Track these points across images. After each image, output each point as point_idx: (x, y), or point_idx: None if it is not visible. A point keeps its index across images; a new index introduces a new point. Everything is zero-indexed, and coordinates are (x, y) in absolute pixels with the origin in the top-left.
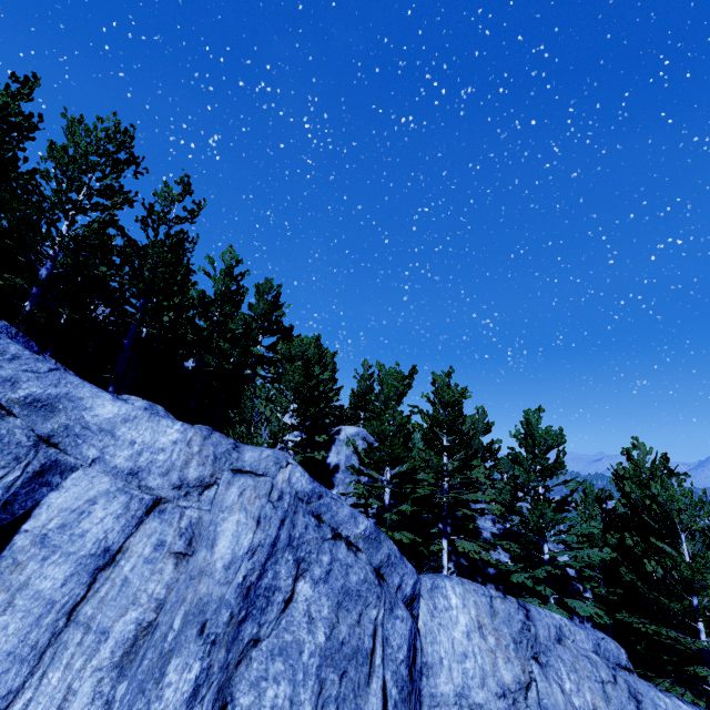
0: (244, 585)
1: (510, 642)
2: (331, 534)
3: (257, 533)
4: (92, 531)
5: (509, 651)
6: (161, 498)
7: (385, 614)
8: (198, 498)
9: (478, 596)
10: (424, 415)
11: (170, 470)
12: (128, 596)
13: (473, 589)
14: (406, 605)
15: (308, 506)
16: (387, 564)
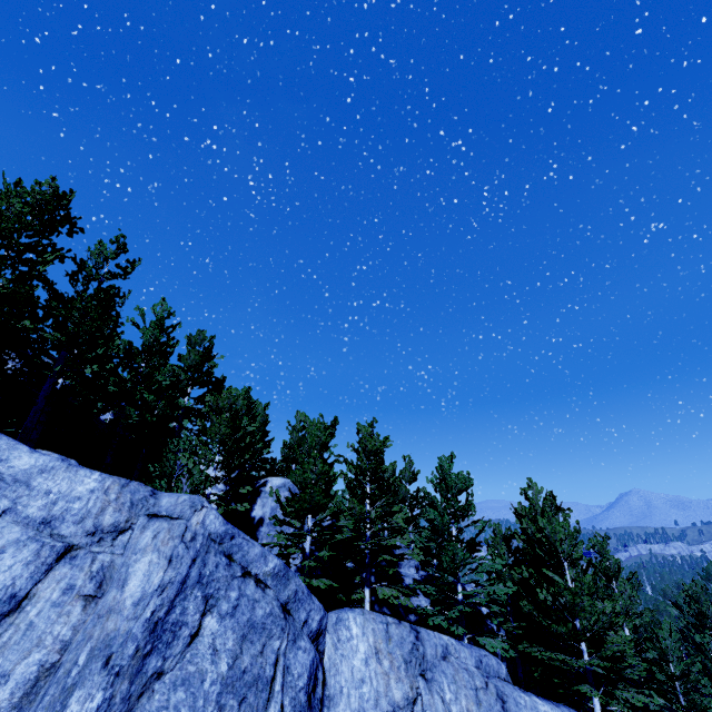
0: (152, 620)
1: (402, 663)
2: (241, 572)
3: (169, 571)
4: None
5: (401, 672)
6: (73, 545)
7: (288, 644)
8: (111, 543)
9: (376, 623)
10: (349, 464)
11: (85, 518)
12: (32, 639)
13: (372, 618)
14: (312, 640)
15: (221, 546)
16: (294, 599)
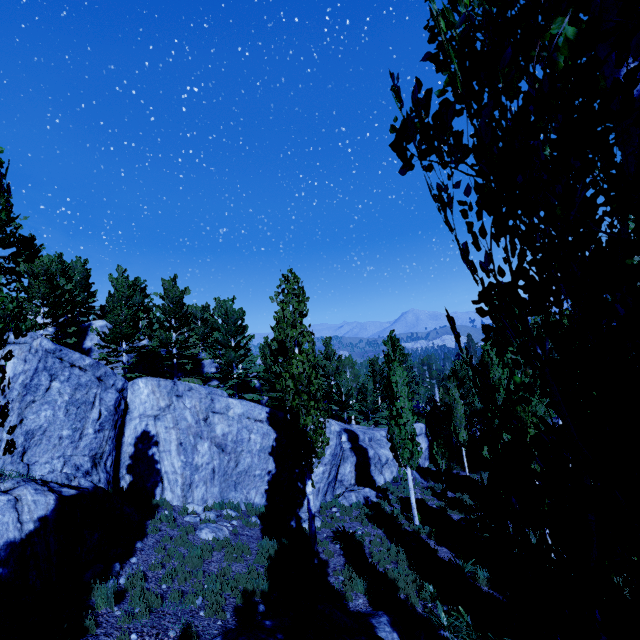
0: (23, 383)
1: (166, 394)
2: (69, 365)
3: (26, 365)
4: None
5: (165, 397)
6: None
7: (102, 391)
8: None
9: (153, 381)
10: (157, 308)
11: None
12: None
13: (151, 380)
14: (119, 392)
15: (55, 355)
16: (105, 375)
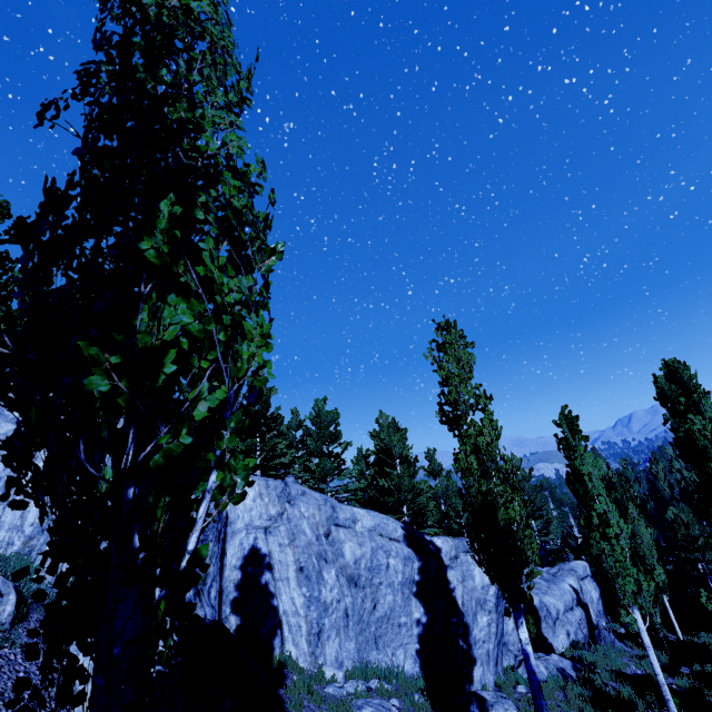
0: None
1: (276, 498)
2: None
3: None
4: None
5: (275, 502)
6: None
7: None
8: None
9: (260, 481)
10: None
11: None
12: None
13: (258, 478)
14: None
15: None
16: None
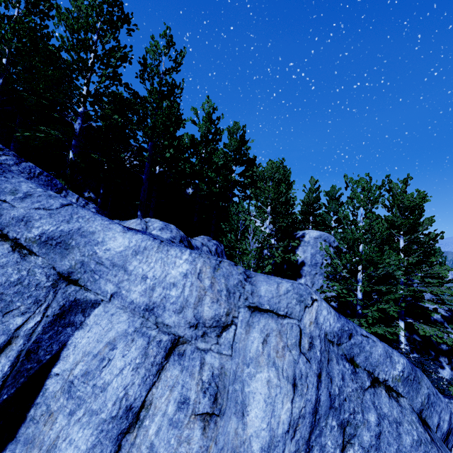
0: None
1: None
2: (368, 380)
3: (295, 400)
4: (112, 385)
5: None
6: (178, 338)
7: None
8: (216, 340)
9: None
10: (380, 219)
11: (184, 307)
12: None
13: None
14: (443, 441)
15: (339, 348)
16: (427, 405)
